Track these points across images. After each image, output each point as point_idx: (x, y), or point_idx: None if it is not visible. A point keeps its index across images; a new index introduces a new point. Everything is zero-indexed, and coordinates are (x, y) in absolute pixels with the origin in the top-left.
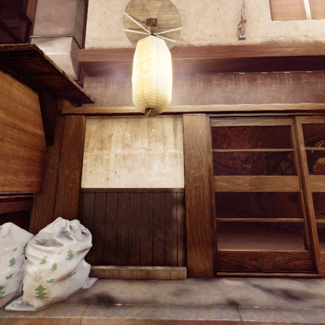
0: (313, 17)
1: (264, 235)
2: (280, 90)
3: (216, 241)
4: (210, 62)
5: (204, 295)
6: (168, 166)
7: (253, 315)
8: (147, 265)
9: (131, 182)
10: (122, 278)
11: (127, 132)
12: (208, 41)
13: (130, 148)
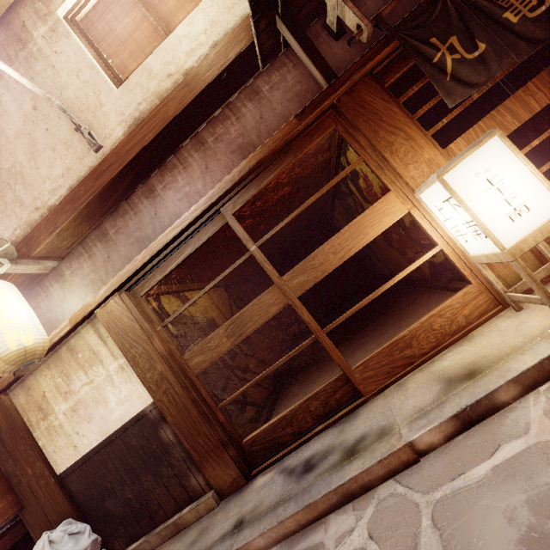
0: (166, 30)
1: (373, 327)
2: (190, 179)
3: (234, 434)
4: (88, 210)
5: (219, 526)
6: (123, 387)
7: (247, 533)
8: (176, 513)
9: (99, 433)
10: (155, 547)
11: (56, 378)
12: (66, 185)
13: (72, 394)
